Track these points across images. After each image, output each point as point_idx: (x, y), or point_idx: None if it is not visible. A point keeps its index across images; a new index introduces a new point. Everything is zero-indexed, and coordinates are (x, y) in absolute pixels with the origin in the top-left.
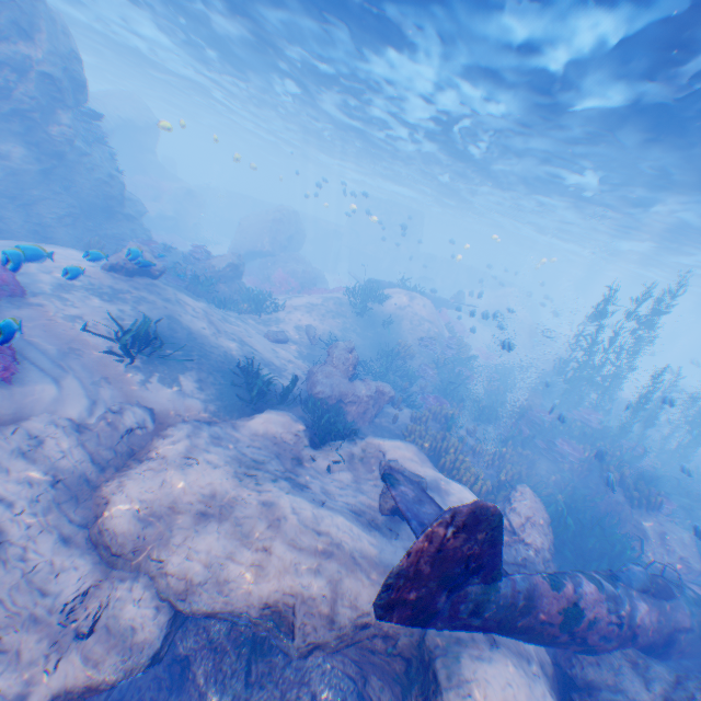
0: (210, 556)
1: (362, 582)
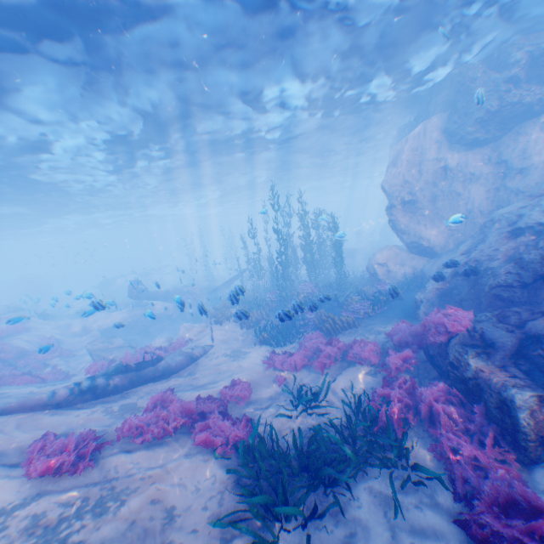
0: (102, 322)
1: (134, 311)
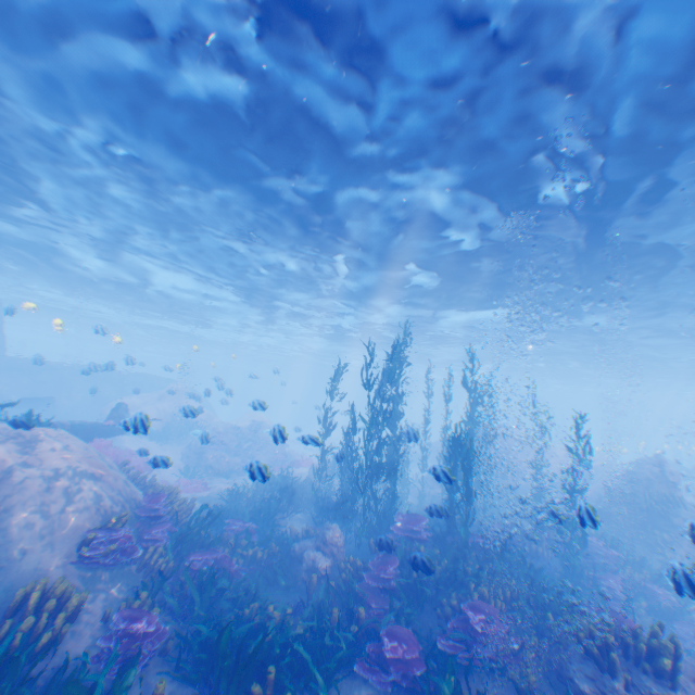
0: None
1: None
